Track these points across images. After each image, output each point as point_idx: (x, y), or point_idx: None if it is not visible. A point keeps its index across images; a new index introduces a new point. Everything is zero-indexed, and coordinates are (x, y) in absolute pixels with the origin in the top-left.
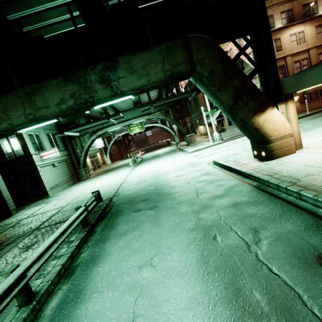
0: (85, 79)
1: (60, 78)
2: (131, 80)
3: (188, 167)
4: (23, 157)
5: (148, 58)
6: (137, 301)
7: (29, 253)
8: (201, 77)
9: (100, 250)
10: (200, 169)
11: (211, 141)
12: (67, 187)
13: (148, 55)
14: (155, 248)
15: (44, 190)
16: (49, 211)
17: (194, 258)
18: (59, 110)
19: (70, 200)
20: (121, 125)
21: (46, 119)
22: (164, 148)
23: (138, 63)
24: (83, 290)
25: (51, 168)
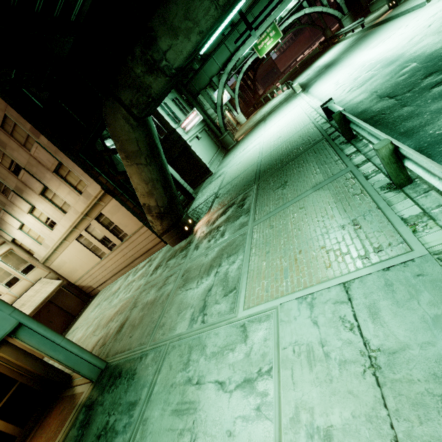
0: None
1: None
2: None
3: None
4: (168, 136)
5: None
6: None
7: (295, 186)
8: None
9: (441, 128)
10: None
11: None
12: (221, 160)
13: None
14: None
15: (204, 168)
16: (242, 173)
17: None
18: None
19: (257, 156)
20: (257, 35)
21: (234, 3)
22: (329, 51)
23: None
24: None
25: (197, 142)
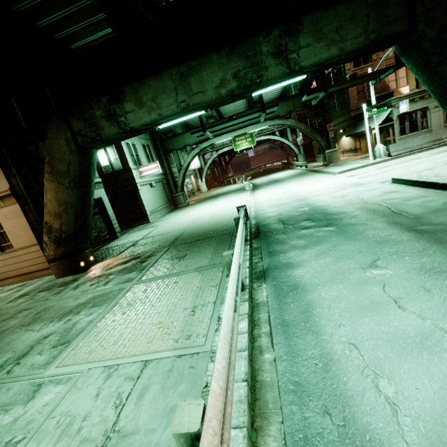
0: (255, 51)
1: (223, 52)
2: (316, 50)
3: (350, 187)
4: (122, 172)
5: (346, 15)
6: (386, 290)
7: (188, 262)
8: (420, 41)
9: (286, 258)
10: (375, 188)
11: (371, 157)
12: (165, 214)
13: (347, 10)
14: (369, 255)
15: (144, 214)
16: (168, 232)
17: (443, 260)
18: (216, 97)
19: (188, 224)
20: (232, 135)
21: (194, 110)
22: (284, 172)
23: (330, 23)
24: (298, 284)
25: (149, 189)
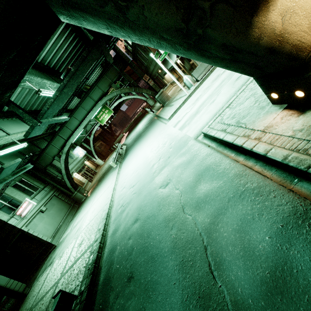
0: None
1: None
2: None
3: (173, 155)
4: (1, 229)
5: None
6: None
7: None
8: None
9: None
10: (191, 160)
11: (185, 91)
12: (70, 221)
13: None
14: None
15: (46, 244)
16: (46, 293)
17: None
18: None
19: (65, 263)
20: (80, 128)
21: None
22: (143, 120)
23: None
24: None
25: (41, 216)
